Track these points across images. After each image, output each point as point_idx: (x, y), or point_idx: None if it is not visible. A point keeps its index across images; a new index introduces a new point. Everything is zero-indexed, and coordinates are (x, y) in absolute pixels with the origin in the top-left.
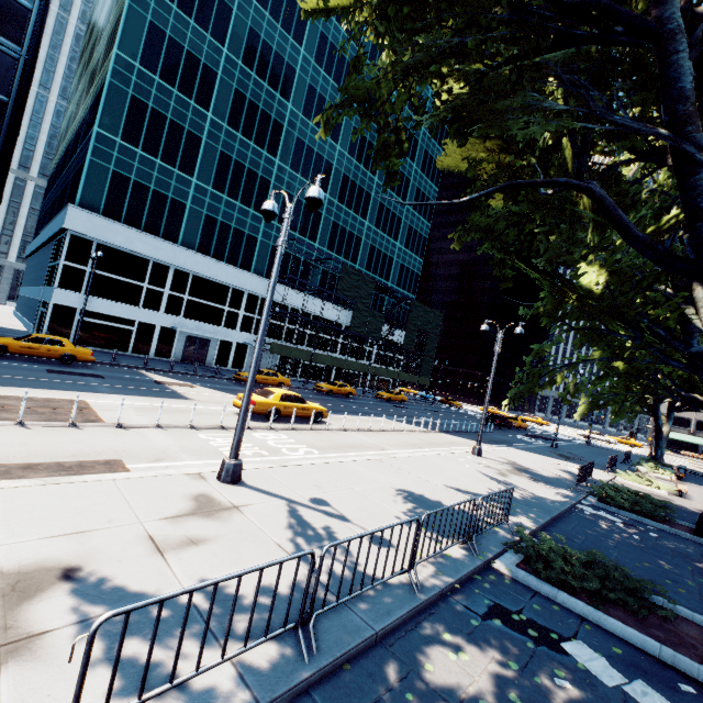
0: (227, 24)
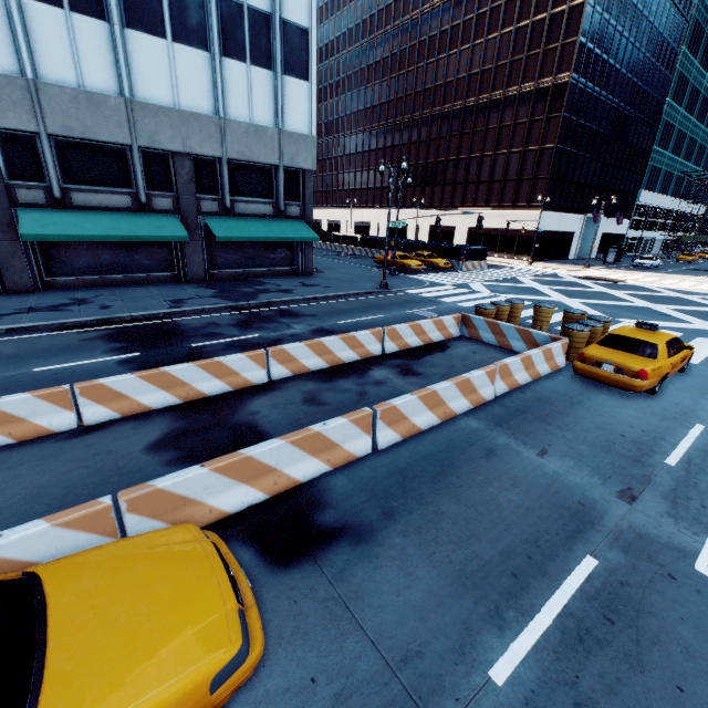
0: (701, 44)
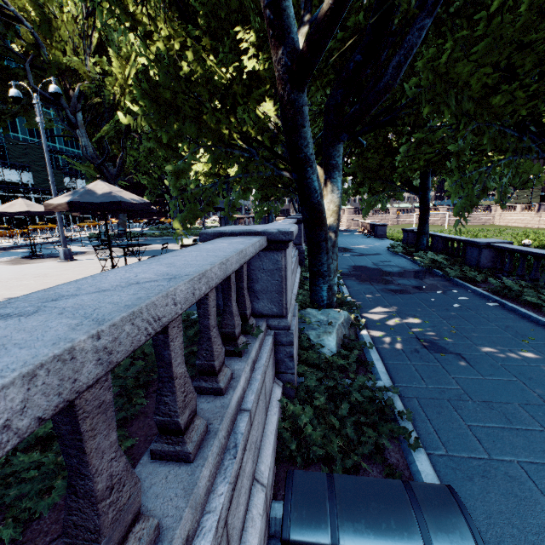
0: None
